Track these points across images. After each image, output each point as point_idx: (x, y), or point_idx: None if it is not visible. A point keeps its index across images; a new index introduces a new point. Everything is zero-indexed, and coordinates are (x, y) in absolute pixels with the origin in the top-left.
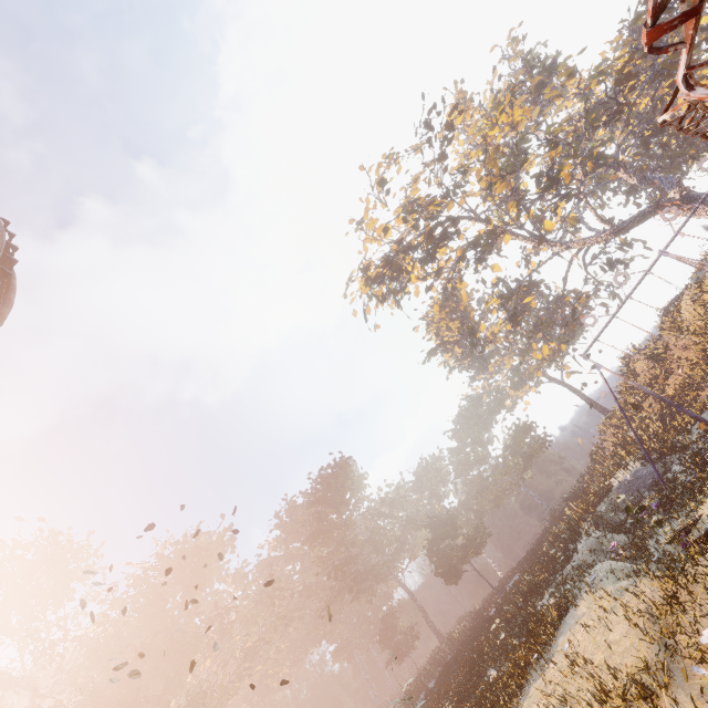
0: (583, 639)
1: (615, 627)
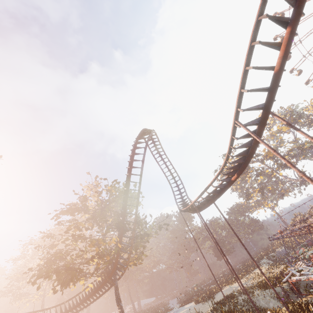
0: (257, 271)
1: (263, 270)
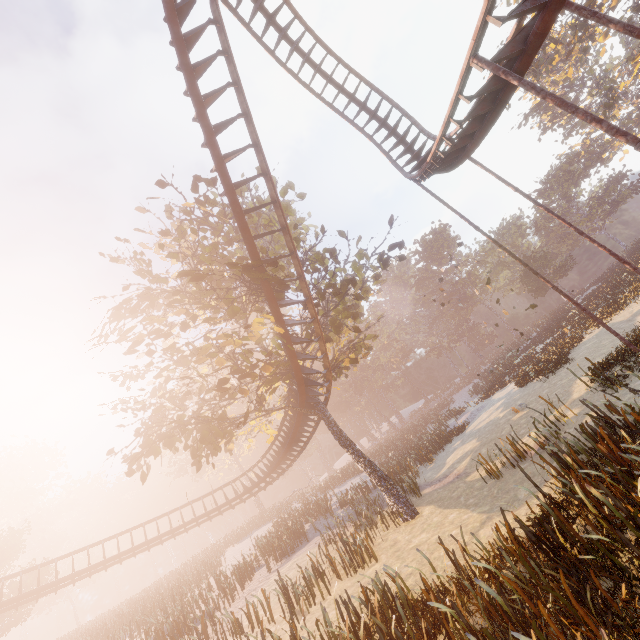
0: None
1: None
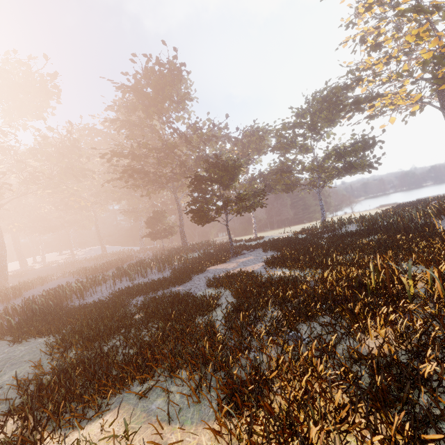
0: None
1: None
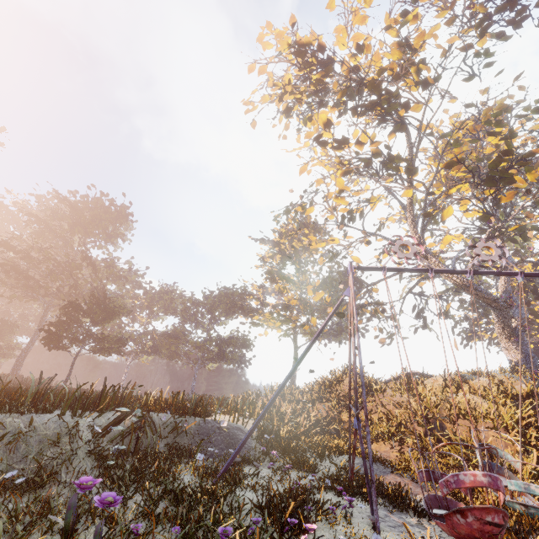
0: None
1: None
